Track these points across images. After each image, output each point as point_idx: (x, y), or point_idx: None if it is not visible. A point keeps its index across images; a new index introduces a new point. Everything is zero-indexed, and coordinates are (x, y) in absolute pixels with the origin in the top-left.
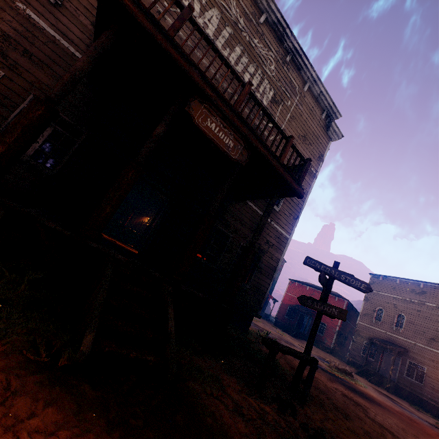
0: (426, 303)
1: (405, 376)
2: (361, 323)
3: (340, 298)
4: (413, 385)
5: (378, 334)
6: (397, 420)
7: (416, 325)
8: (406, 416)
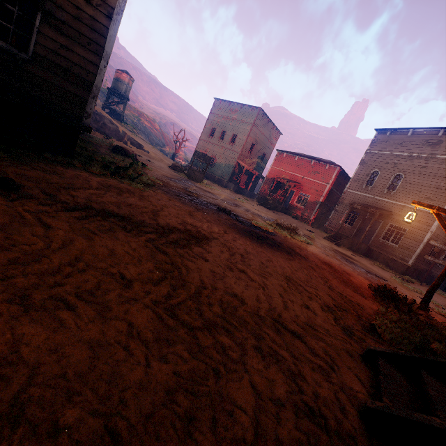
0: (438, 156)
1: (381, 239)
2: (348, 191)
3: (331, 165)
4: (386, 247)
5: (365, 200)
6: (293, 265)
7: (413, 185)
8: (339, 267)
